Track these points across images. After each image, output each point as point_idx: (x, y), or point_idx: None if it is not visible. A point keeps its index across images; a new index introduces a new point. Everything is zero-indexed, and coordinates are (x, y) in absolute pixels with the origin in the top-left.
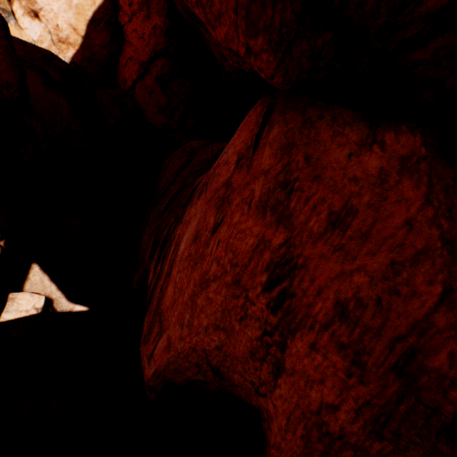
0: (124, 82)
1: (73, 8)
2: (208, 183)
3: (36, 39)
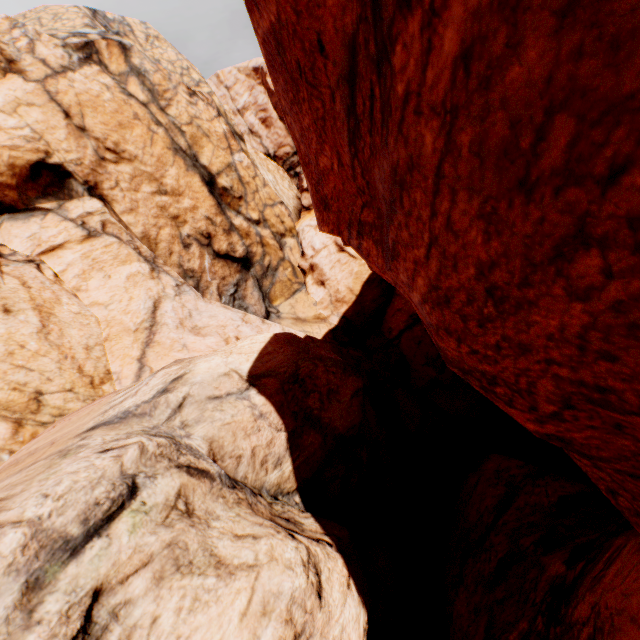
0: (389, 330)
1: (352, 275)
2: (603, 630)
3: (317, 301)
